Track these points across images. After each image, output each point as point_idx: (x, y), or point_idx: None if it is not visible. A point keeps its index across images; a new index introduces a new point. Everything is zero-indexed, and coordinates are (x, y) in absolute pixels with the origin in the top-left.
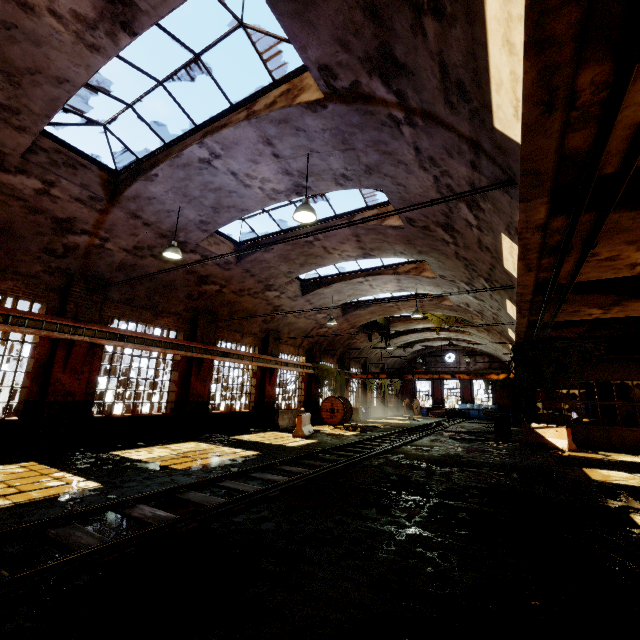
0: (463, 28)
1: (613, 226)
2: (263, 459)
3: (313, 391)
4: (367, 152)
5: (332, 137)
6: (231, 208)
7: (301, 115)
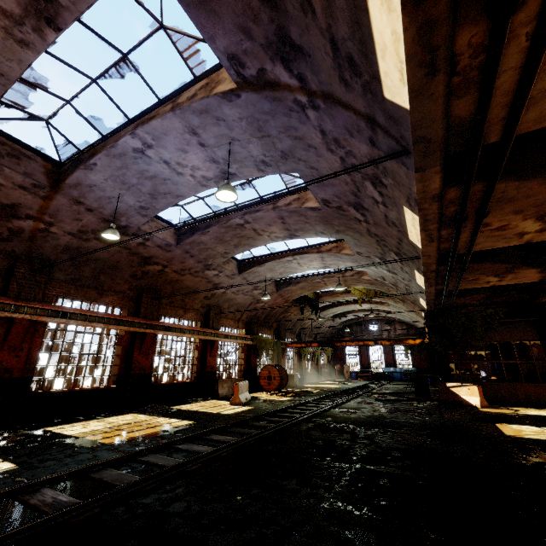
0: None
1: (501, 196)
2: (195, 429)
3: (252, 360)
4: (281, 138)
5: (249, 125)
6: (167, 194)
7: (219, 105)
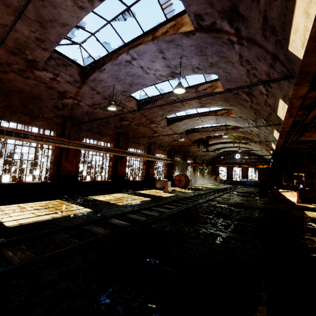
0: (281, 1)
1: None
2: (154, 202)
3: (170, 171)
4: (212, 56)
5: (195, 49)
6: (138, 84)
7: (180, 38)
